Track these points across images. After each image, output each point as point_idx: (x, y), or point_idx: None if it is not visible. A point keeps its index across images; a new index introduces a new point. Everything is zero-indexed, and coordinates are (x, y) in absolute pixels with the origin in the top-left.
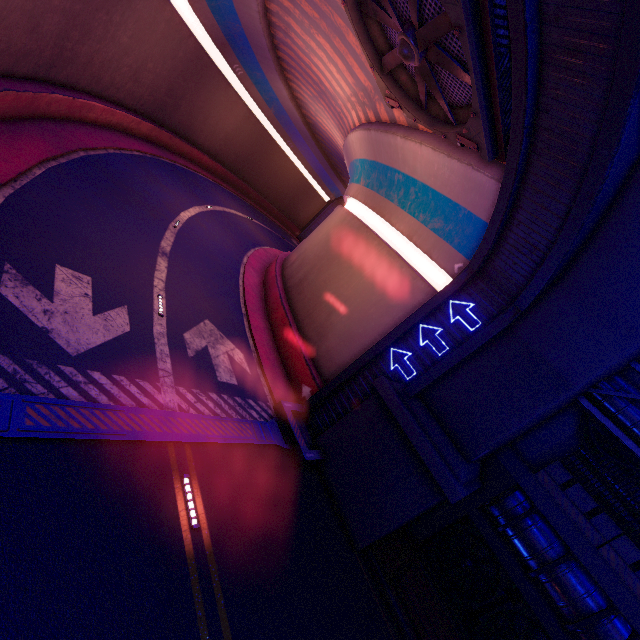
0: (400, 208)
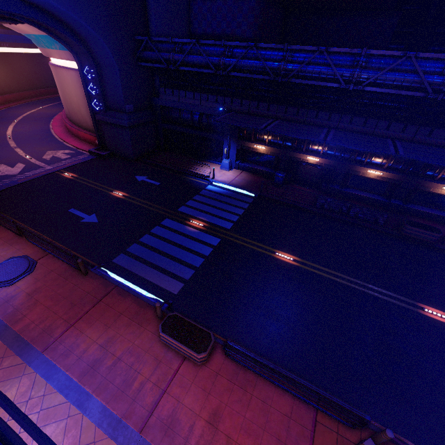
0: (49, 49)
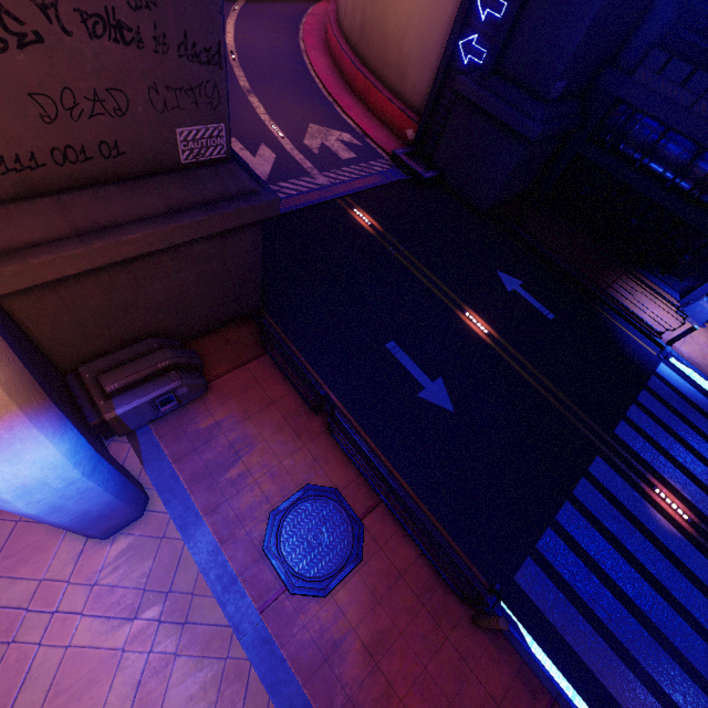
0: None
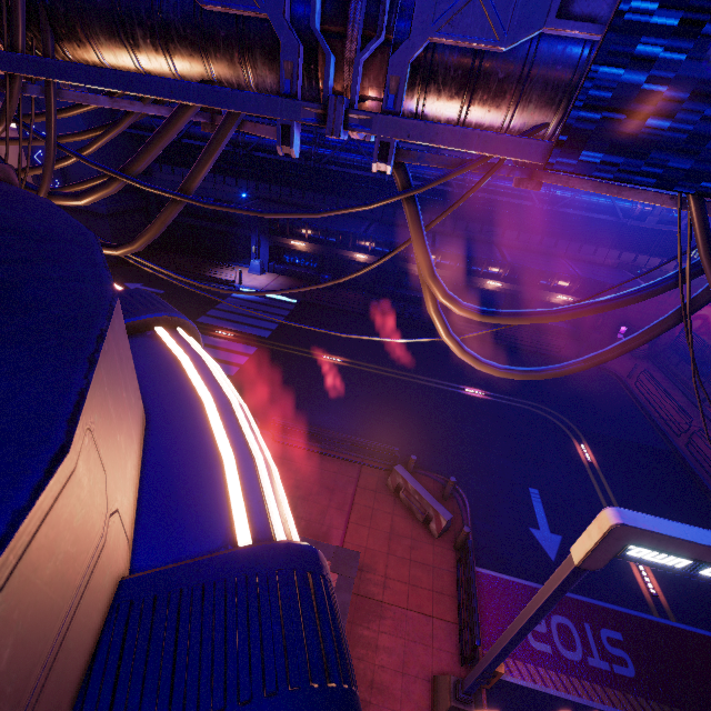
0: None
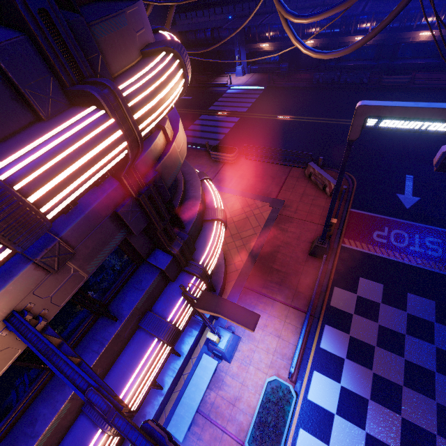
0: None
